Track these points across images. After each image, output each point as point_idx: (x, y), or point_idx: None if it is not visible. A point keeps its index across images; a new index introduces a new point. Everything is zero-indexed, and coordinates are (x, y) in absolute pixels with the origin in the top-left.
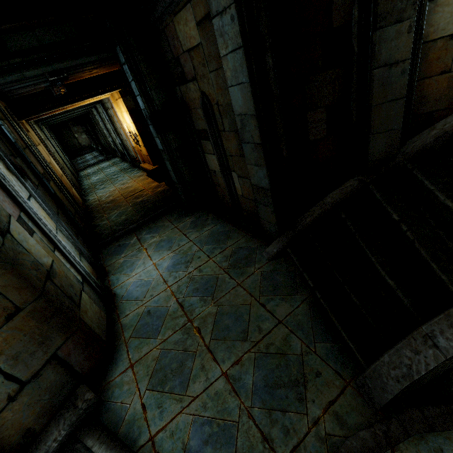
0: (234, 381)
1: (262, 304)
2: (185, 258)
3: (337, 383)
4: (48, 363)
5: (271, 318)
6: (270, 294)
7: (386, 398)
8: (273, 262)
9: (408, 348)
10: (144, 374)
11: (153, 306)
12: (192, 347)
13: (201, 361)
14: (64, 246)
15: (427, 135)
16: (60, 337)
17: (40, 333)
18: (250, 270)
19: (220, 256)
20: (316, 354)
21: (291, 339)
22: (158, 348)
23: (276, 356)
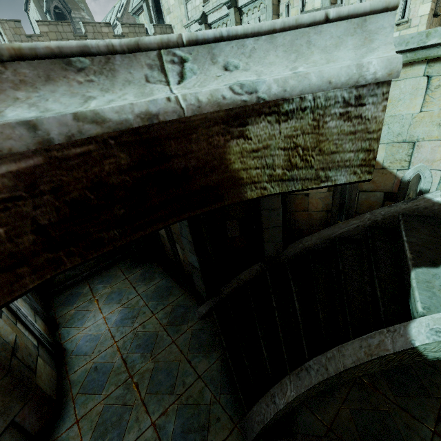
0: (160, 430)
1: (189, 360)
2: (132, 313)
3: (229, 426)
4: (6, 429)
5: (193, 373)
6: (196, 352)
7: (253, 436)
8: (202, 322)
9: (265, 402)
10: (88, 428)
11: (100, 361)
12: (131, 401)
13: (136, 413)
14: (24, 313)
15: (298, 246)
16: (19, 405)
17: (3, 404)
18: (183, 328)
19: (162, 313)
20: (219, 404)
21: (205, 391)
22: (101, 403)
23: (192, 406)
